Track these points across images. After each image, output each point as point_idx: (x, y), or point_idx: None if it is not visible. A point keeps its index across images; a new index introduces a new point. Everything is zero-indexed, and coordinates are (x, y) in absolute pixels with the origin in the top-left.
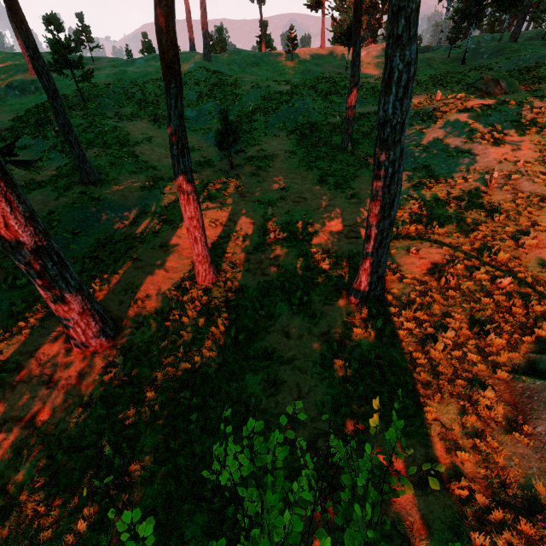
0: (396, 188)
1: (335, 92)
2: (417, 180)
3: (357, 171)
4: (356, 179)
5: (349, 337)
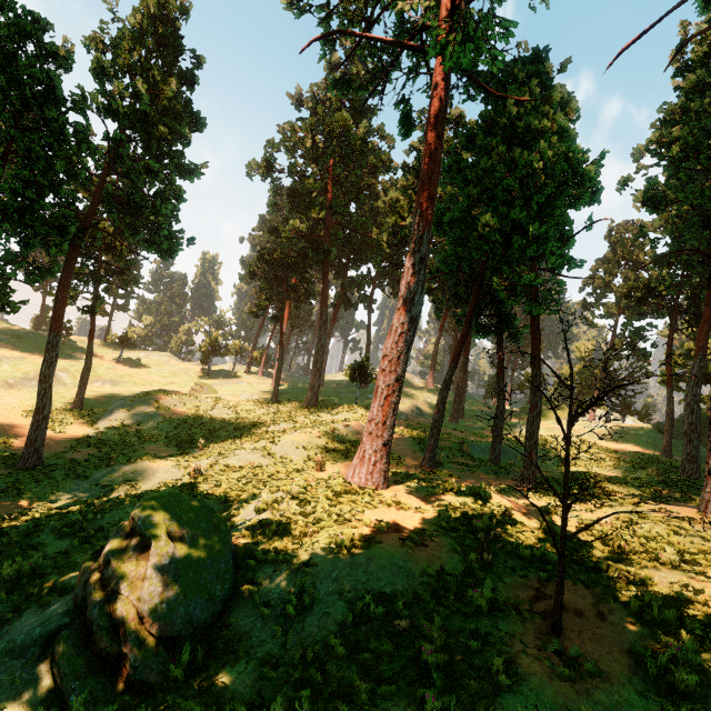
0: (47, 401)
1: (93, 373)
2: (114, 425)
3: (76, 421)
4: (71, 424)
5: (1, 478)
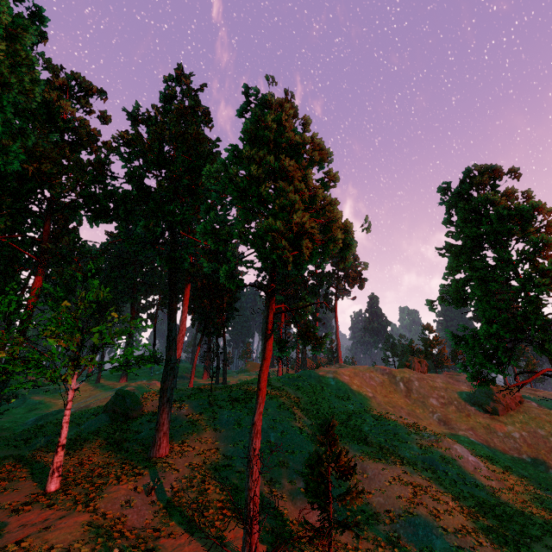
0: None
1: None
2: None
3: None
4: None
5: None
